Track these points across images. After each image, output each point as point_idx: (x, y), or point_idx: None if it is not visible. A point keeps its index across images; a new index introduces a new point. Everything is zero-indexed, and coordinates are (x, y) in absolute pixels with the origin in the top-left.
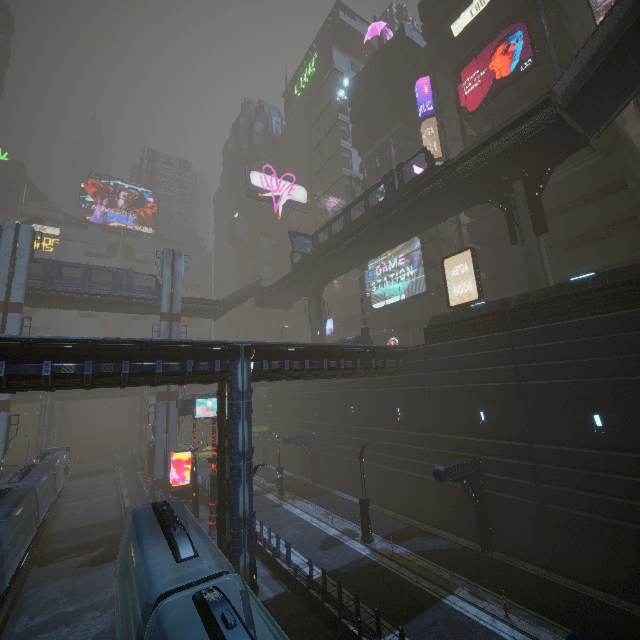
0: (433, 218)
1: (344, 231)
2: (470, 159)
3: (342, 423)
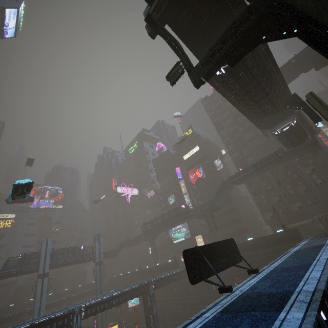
0: (189, 219)
1: (163, 223)
2: (196, 211)
3: (172, 297)
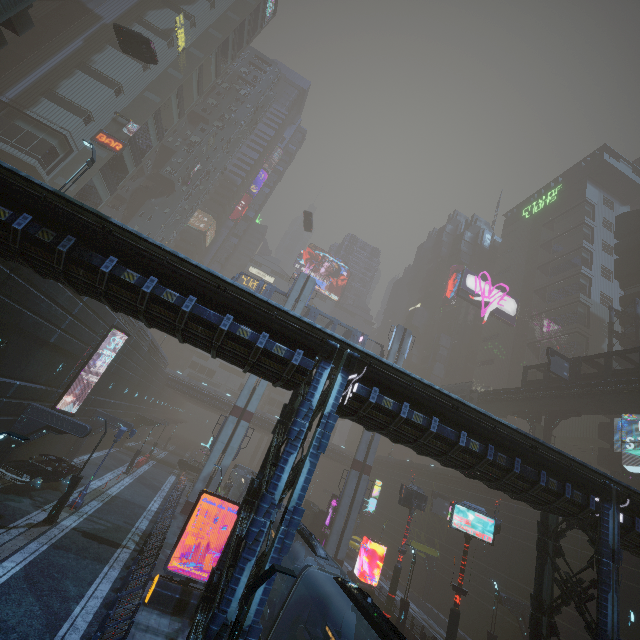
0: None
1: (639, 371)
2: None
3: None
